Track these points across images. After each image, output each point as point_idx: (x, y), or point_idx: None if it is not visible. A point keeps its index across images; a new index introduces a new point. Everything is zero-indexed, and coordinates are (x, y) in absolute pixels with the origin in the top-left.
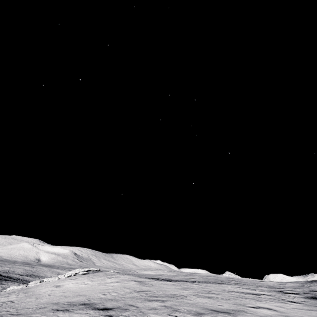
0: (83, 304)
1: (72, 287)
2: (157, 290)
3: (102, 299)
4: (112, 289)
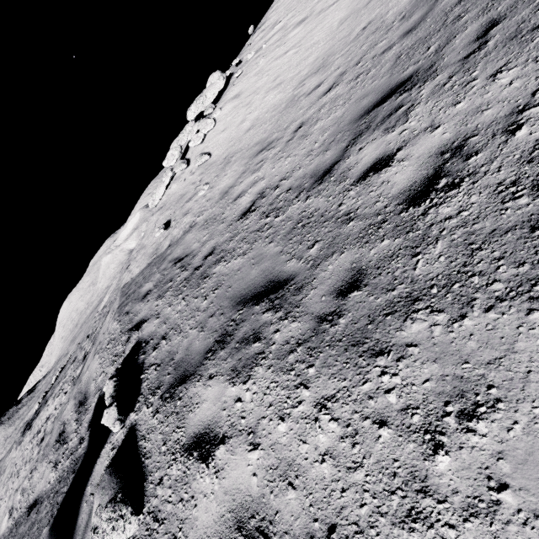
0: None
1: None
2: None
3: None
4: None
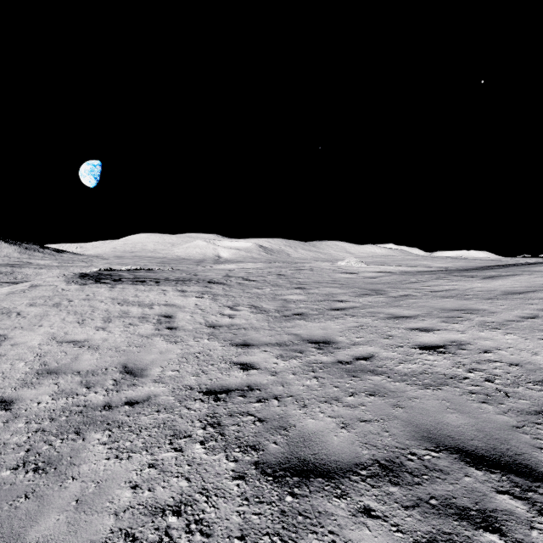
0: None
1: None
2: None
3: None
4: None
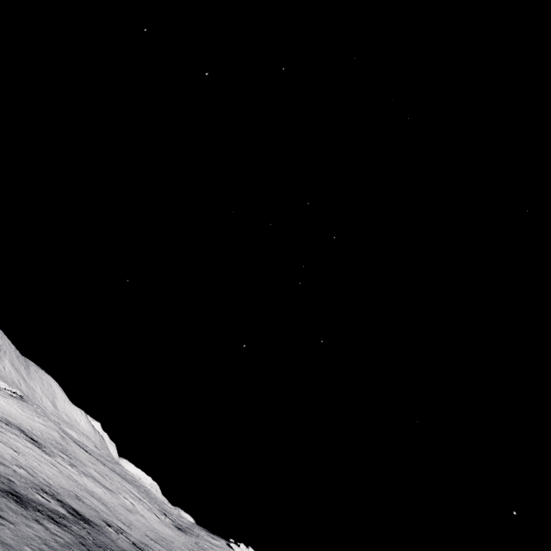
0: (17, 427)
1: (4, 405)
2: (71, 450)
3: (30, 431)
4: (39, 429)
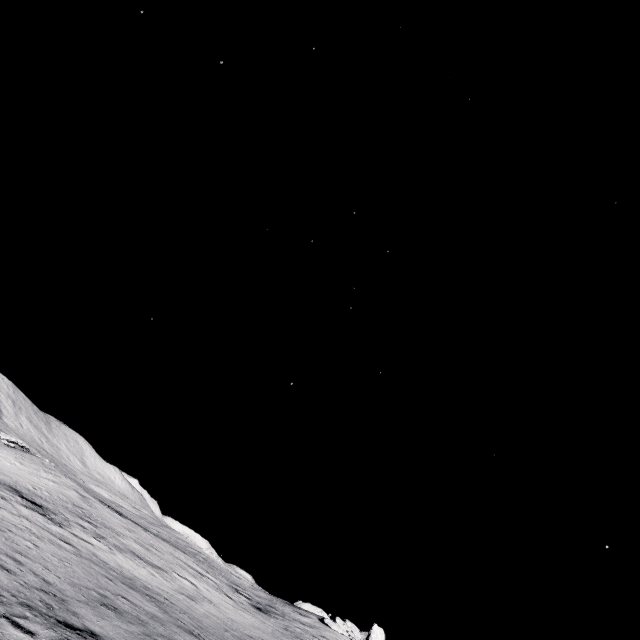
0: (9, 486)
1: None
2: (97, 515)
3: (31, 492)
4: (46, 487)
